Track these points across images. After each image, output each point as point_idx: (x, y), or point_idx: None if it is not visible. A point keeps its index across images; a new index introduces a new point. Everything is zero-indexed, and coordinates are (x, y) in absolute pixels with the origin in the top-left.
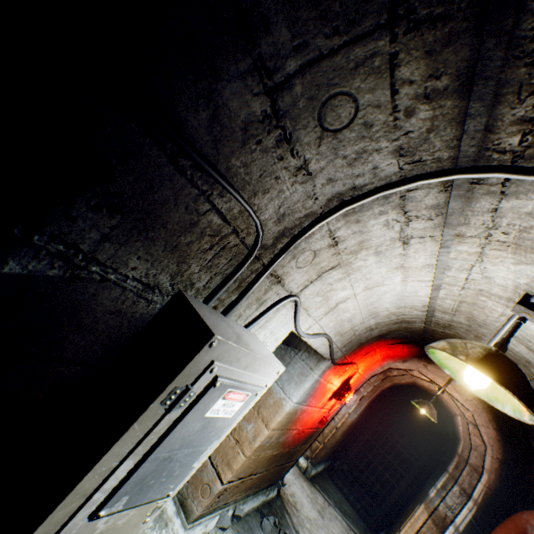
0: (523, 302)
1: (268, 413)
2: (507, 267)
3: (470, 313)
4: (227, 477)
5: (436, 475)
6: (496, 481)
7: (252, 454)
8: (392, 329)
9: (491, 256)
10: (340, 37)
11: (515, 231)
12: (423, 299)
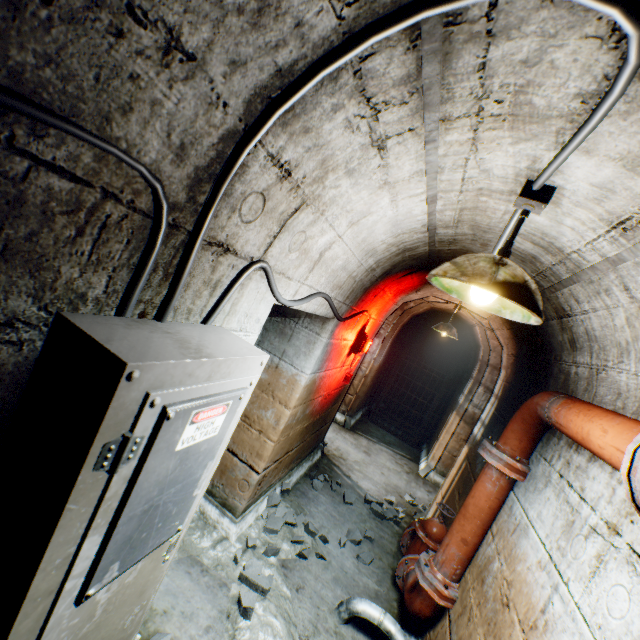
0: (525, 192)
1: (284, 394)
2: (506, 151)
3: (473, 220)
4: (261, 467)
5: (463, 383)
6: (512, 375)
7: (280, 437)
8: (396, 262)
9: (487, 140)
10: None
11: (510, 95)
12: (421, 218)
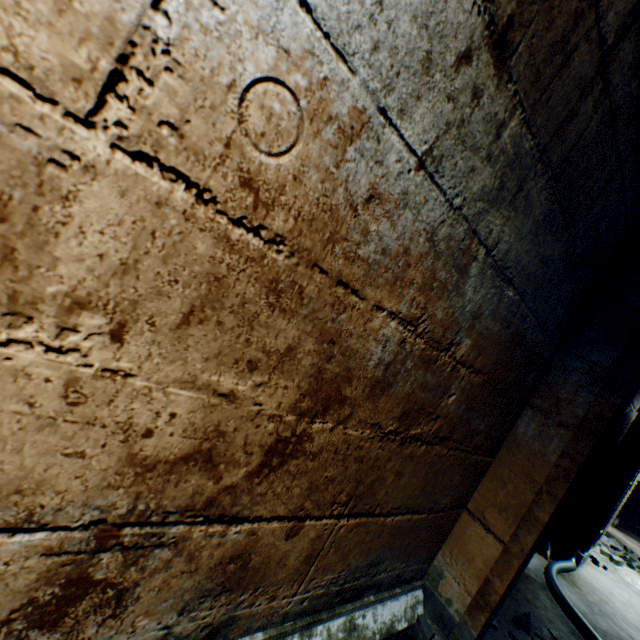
0: None
1: None
2: None
3: None
4: None
5: None
6: None
7: None
8: None
9: None
10: None
11: None
12: None
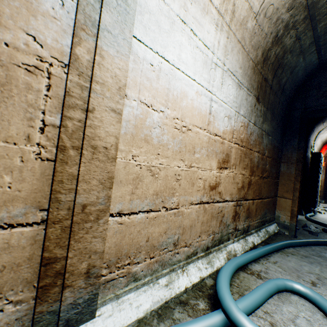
0: None
1: None
2: None
3: None
4: None
5: None
6: None
7: None
8: (325, 141)
9: None
10: (318, 126)
11: None
12: None
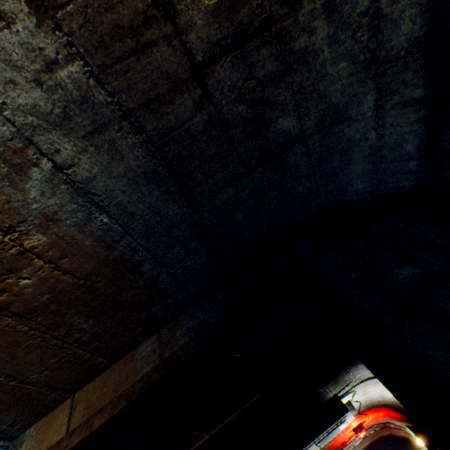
0: None
1: None
2: None
3: None
4: None
5: None
6: None
7: None
8: (391, 403)
9: None
10: None
11: None
12: None
